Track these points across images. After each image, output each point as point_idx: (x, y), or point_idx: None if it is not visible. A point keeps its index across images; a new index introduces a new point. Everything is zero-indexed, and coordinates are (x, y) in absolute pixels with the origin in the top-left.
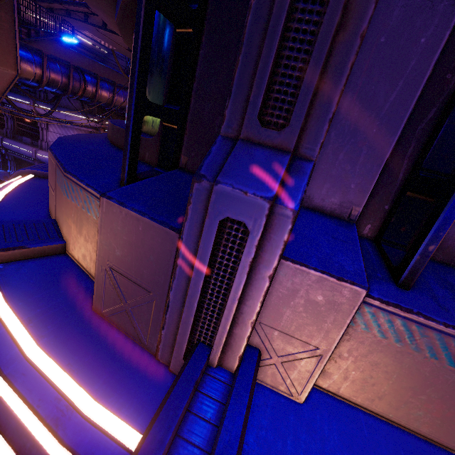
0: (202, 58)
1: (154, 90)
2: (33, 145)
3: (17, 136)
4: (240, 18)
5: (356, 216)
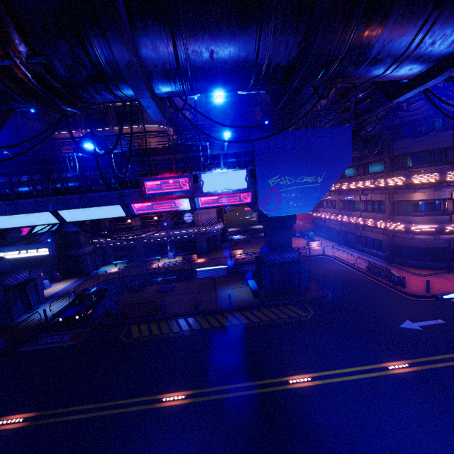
0: (449, 155)
1: (435, 159)
2: (189, 227)
3: (174, 226)
4: (451, 153)
5: None
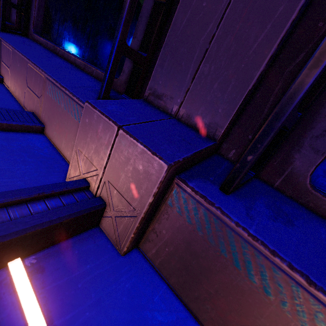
0: None
1: None
2: None
3: None
4: None
5: (15, 23)
